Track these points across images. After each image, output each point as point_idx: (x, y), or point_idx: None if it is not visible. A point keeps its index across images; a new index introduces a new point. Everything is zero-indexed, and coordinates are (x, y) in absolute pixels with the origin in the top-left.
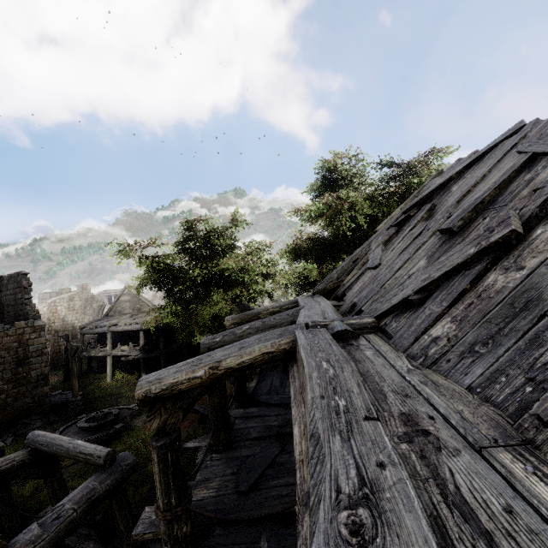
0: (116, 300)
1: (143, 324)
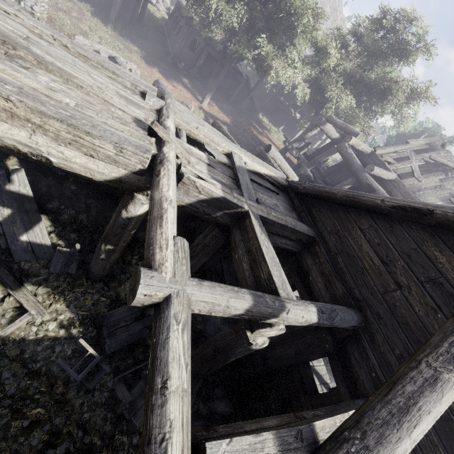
0: None
1: None
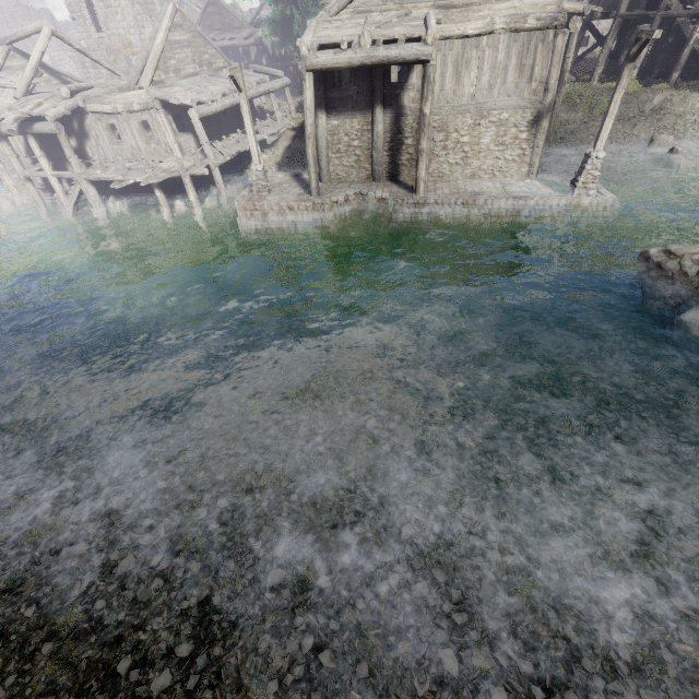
0: (204, 11)
1: (240, 40)
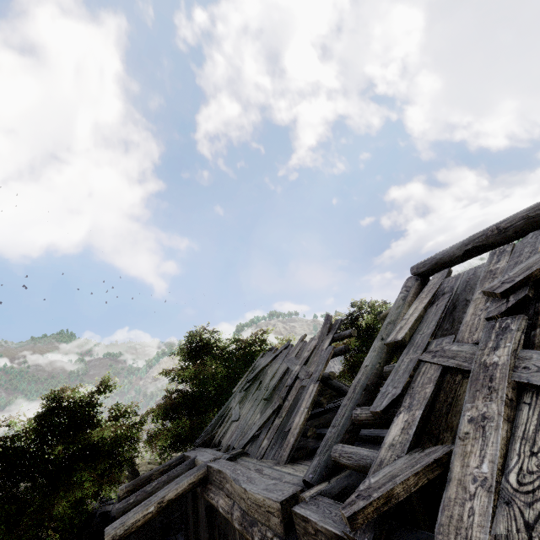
0: None
1: None
